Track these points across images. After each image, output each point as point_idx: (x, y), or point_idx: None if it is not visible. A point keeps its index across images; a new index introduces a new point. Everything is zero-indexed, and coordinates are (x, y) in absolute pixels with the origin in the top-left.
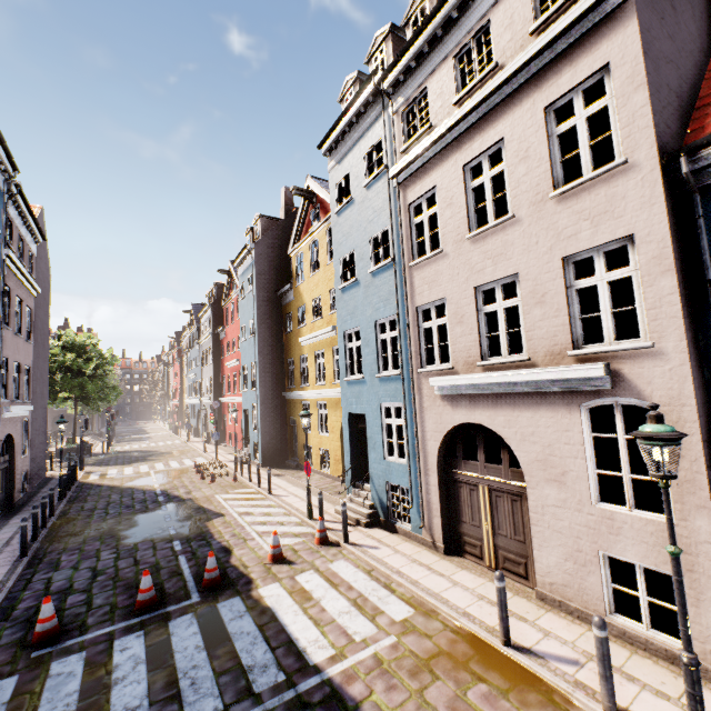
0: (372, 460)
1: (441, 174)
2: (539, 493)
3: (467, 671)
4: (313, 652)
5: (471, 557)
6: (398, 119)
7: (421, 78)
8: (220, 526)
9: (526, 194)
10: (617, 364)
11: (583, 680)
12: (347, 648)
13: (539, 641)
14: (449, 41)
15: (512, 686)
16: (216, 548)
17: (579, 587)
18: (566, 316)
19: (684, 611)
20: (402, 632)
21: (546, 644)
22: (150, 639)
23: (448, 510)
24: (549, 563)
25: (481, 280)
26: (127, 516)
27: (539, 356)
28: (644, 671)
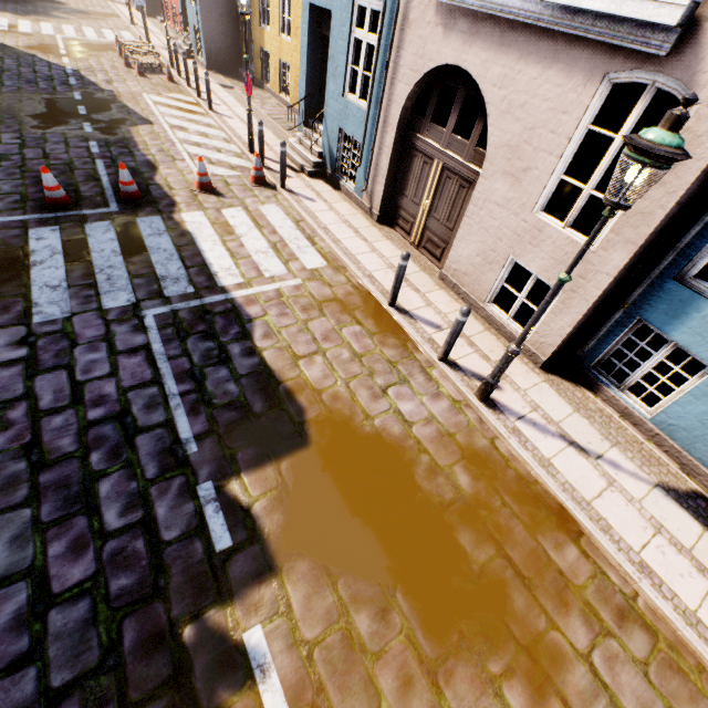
0: (330, 94)
1: None
2: (489, 186)
3: (350, 316)
4: (224, 278)
5: (401, 231)
6: None
7: None
8: (146, 136)
9: None
10: None
11: (436, 339)
12: (255, 280)
13: (419, 308)
14: None
15: (380, 332)
16: (139, 161)
17: (476, 278)
18: None
19: (534, 323)
20: (309, 279)
21: (423, 312)
22: (66, 236)
23: (395, 180)
24: (462, 254)
25: None
26: (29, 94)
27: None
28: (485, 343)
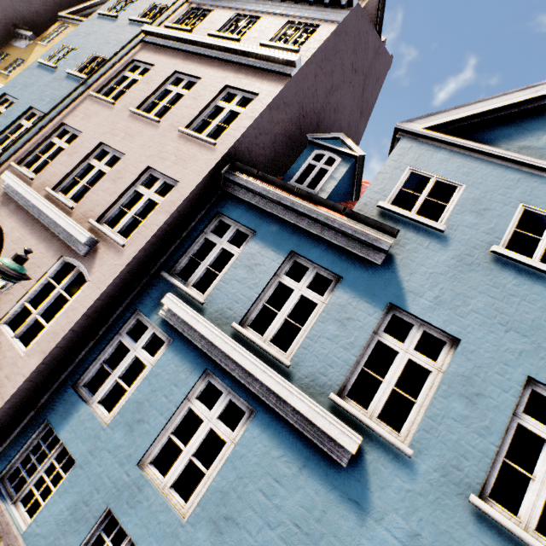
0: None
1: (164, 62)
2: None
3: None
4: None
5: None
6: (187, 8)
7: (217, 2)
8: None
9: (175, 117)
10: (102, 245)
11: None
12: None
13: None
14: (243, 3)
15: None
16: None
17: None
18: (115, 199)
19: None
20: None
21: None
22: None
23: None
24: None
25: (108, 141)
26: None
27: (79, 211)
28: None
